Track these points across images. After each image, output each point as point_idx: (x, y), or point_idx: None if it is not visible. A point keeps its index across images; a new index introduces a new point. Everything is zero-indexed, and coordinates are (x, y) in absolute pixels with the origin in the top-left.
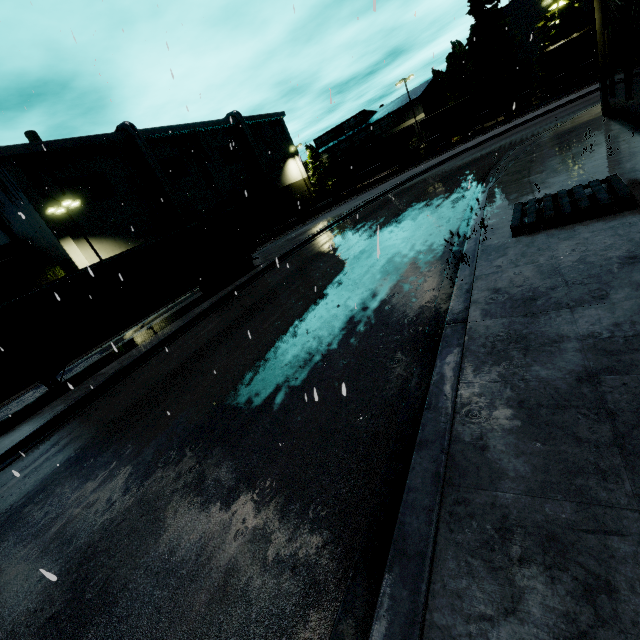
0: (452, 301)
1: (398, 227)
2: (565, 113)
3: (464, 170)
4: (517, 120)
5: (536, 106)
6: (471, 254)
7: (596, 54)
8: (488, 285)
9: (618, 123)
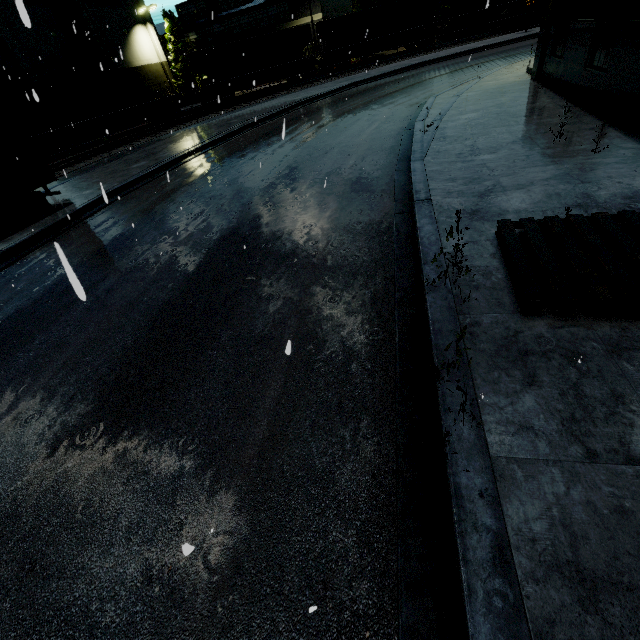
0: (472, 604)
1: (292, 190)
2: (475, 63)
3: (373, 110)
4: (421, 56)
5: (438, 45)
6: (453, 346)
7: (499, 1)
8: (551, 536)
9: (564, 97)
